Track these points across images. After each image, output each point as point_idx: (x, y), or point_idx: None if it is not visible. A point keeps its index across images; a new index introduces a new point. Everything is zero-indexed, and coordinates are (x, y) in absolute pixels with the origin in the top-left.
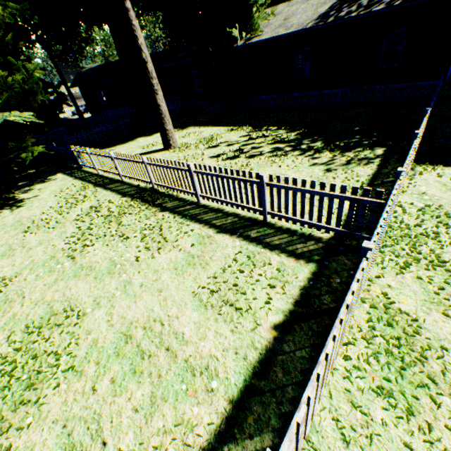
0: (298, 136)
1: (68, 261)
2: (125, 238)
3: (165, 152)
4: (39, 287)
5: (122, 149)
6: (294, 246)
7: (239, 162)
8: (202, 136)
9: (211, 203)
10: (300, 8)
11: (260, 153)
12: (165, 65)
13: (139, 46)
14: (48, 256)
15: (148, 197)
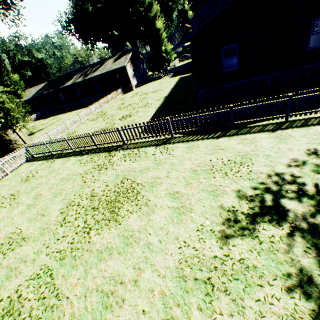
0: None
1: None
2: None
3: None
4: None
5: None
6: None
7: None
8: None
9: None
10: (34, 90)
11: None
12: None
13: None
14: None
15: None
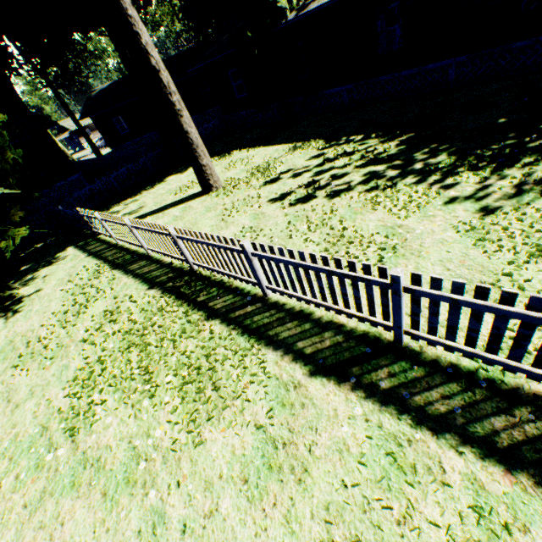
0: (402, 146)
1: (65, 442)
2: (152, 386)
3: (204, 197)
4: (16, 511)
5: (149, 197)
6: (485, 422)
7: (318, 206)
8: (253, 164)
9: (286, 297)
10: None
11: (348, 185)
12: (190, 68)
13: (143, 47)
14: (38, 425)
15: (185, 289)
